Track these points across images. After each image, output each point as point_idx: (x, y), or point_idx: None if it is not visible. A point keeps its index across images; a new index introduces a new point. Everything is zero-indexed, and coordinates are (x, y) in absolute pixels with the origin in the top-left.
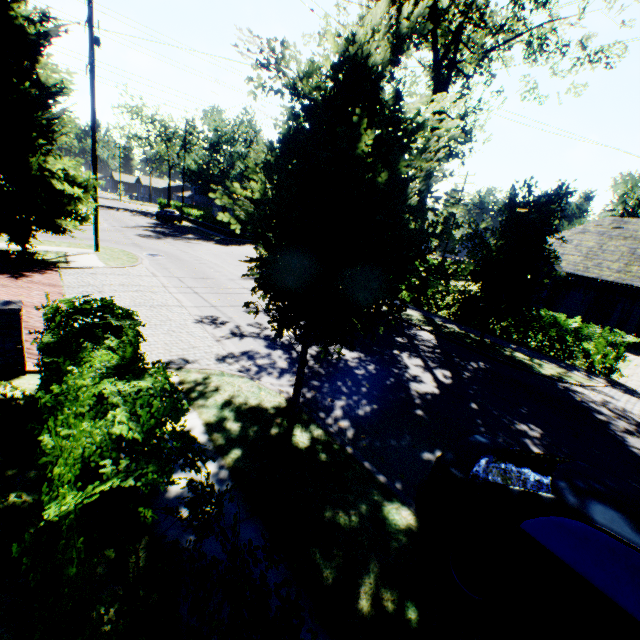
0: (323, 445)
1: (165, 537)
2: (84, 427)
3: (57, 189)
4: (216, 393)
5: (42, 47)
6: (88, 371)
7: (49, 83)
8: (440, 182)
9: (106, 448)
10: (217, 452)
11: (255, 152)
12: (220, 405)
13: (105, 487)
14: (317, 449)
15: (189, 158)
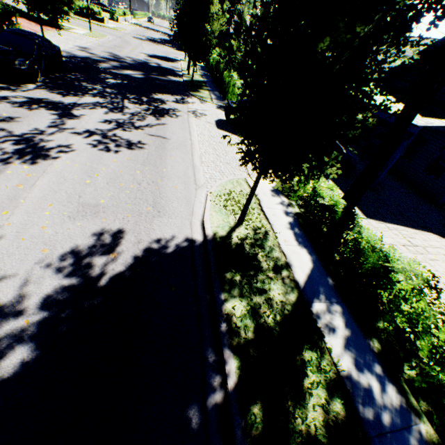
0: None
1: None
2: None
3: None
4: None
5: None
6: None
7: None
8: None
9: None
10: None
11: None
12: None
13: None
14: None
15: None
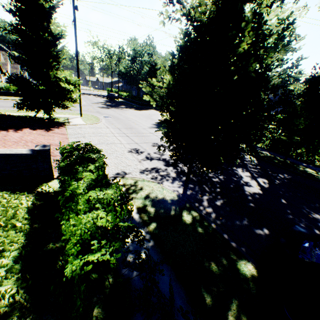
0: (199, 222)
1: (123, 275)
2: (82, 220)
3: (62, 87)
4: (141, 191)
5: (52, 14)
6: (82, 186)
7: (56, 33)
8: (278, 68)
9: (93, 230)
10: (144, 224)
11: (153, 60)
12: (143, 197)
13: (94, 259)
14: (196, 225)
15: (121, 66)
